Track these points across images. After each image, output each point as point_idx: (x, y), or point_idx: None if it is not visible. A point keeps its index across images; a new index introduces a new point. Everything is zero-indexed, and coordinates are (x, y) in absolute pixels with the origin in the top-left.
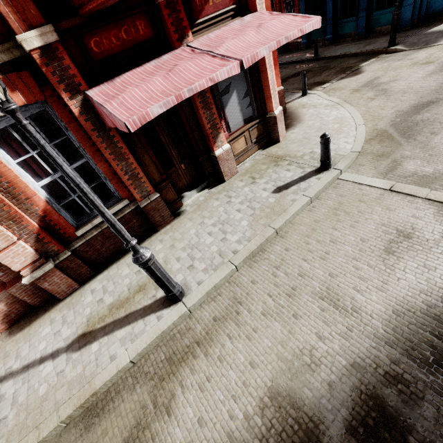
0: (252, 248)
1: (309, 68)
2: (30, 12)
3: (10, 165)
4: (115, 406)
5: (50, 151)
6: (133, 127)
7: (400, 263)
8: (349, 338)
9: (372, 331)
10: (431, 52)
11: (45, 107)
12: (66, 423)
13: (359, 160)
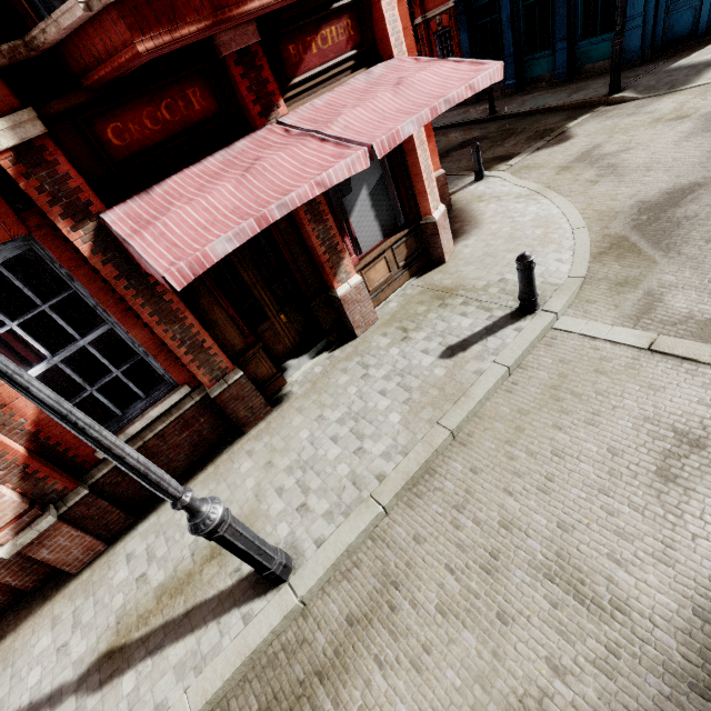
0: (412, 469)
1: (482, 134)
2: None
3: None
4: None
5: (2, 364)
6: (181, 281)
7: (691, 501)
8: (615, 672)
9: (658, 658)
10: (682, 100)
11: (30, 246)
12: None
13: (586, 292)
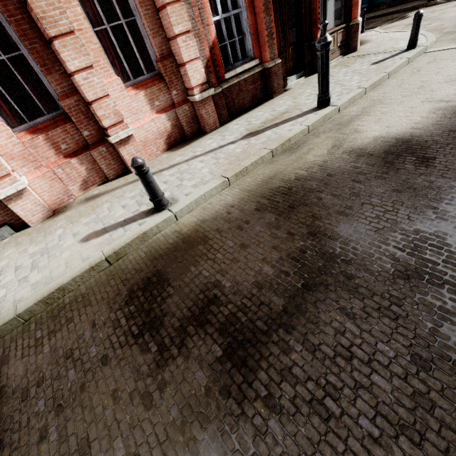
0: (374, 80)
1: None
2: None
3: None
4: (309, 143)
5: None
6: None
7: None
8: None
9: None
10: None
11: None
12: (273, 155)
13: (437, 44)
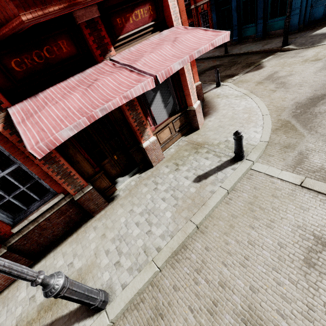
0: (175, 246)
1: (221, 63)
2: None
3: None
4: None
5: None
6: (40, 153)
7: (323, 281)
8: None
9: None
10: (317, 50)
11: None
12: None
13: (268, 150)
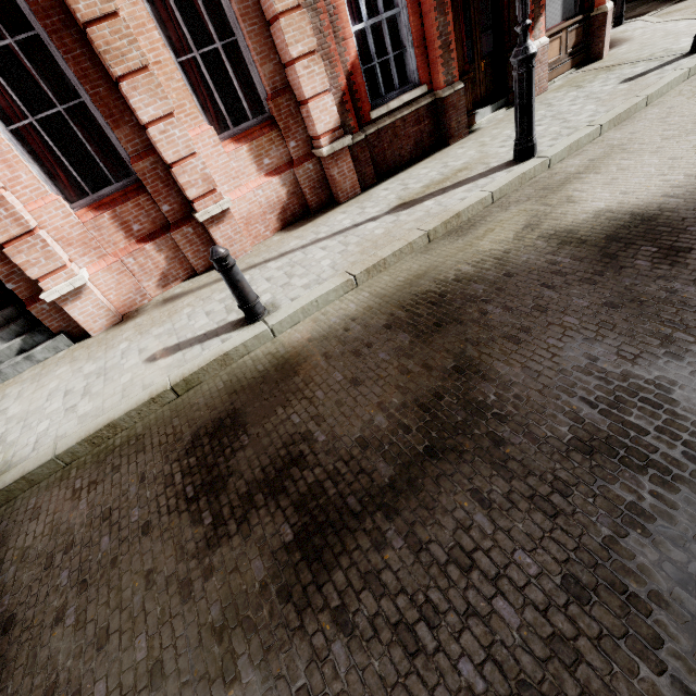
0: (619, 111)
1: None
2: None
3: None
4: (489, 221)
5: None
6: None
7: None
8: None
9: None
10: None
11: None
12: (430, 239)
13: None
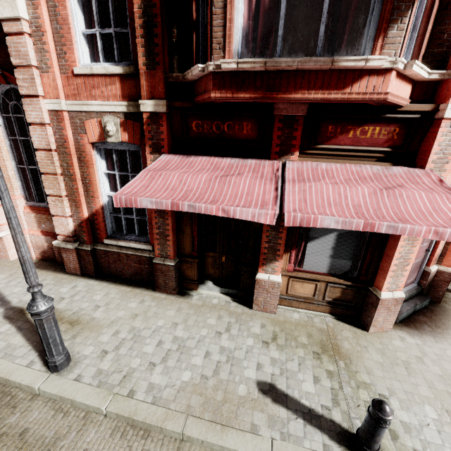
0: (139, 415)
1: None
2: (158, 89)
3: (98, 172)
4: None
5: None
6: (118, 203)
7: None
8: None
9: None
10: None
11: (140, 149)
12: None
13: None
